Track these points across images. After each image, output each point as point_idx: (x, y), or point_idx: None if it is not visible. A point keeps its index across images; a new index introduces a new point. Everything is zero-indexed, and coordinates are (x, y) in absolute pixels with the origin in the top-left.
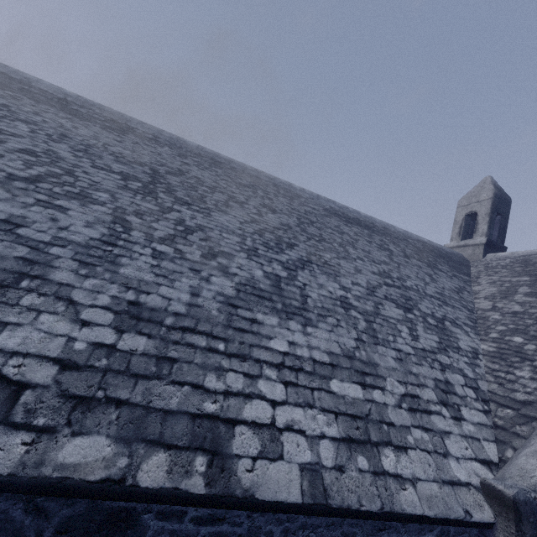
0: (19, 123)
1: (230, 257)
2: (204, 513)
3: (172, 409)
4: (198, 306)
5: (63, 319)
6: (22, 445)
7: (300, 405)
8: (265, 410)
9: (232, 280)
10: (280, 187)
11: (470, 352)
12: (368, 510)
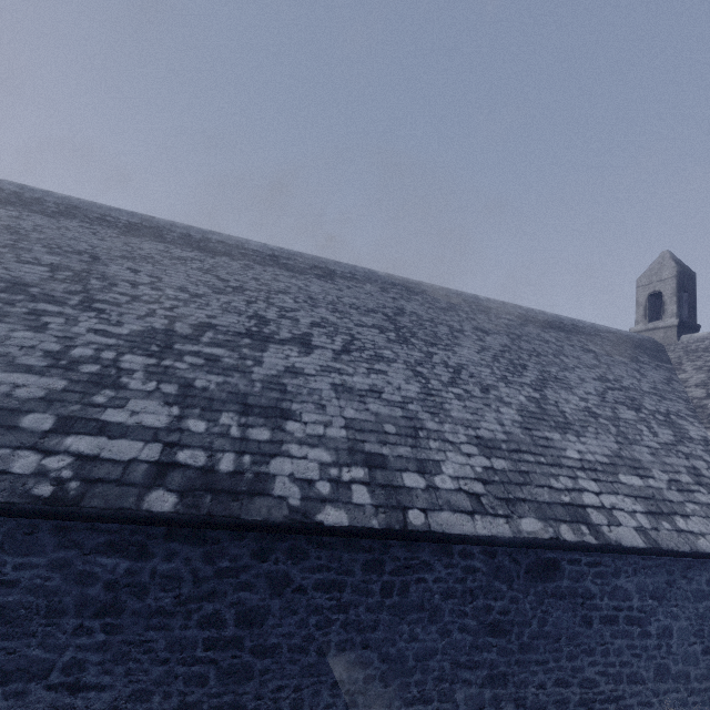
0: (282, 296)
1: (496, 388)
2: (590, 560)
3: (548, 501)
4: (510, 433)
5: (457, 454)
6: (505, 524)
7: (611, 493)
8: (594, 498)
9: (512, 408)
10: (469, 302)
11: (701, 441)
12: (683, 551)
